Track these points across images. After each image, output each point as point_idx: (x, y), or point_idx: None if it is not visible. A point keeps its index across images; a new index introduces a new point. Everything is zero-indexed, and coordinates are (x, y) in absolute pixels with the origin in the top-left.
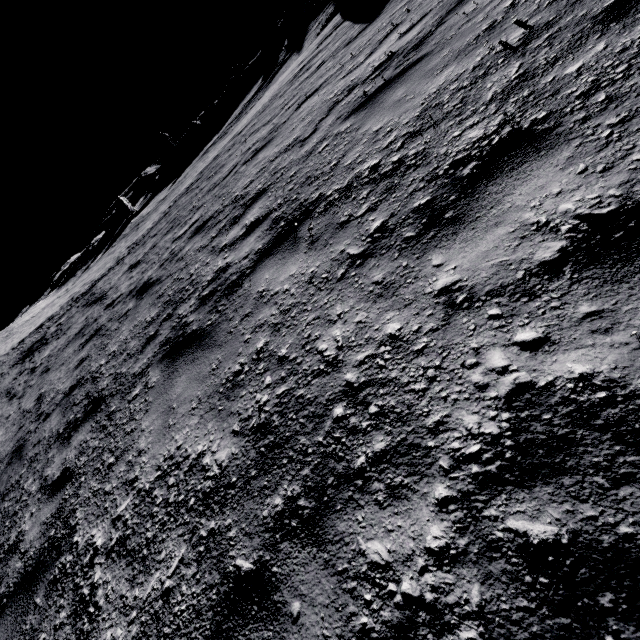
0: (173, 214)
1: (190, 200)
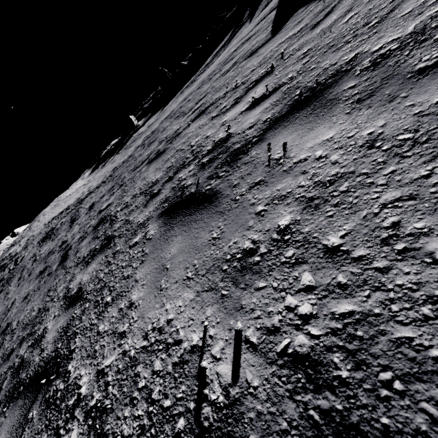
0: (126, 165)
1: (132, 162)
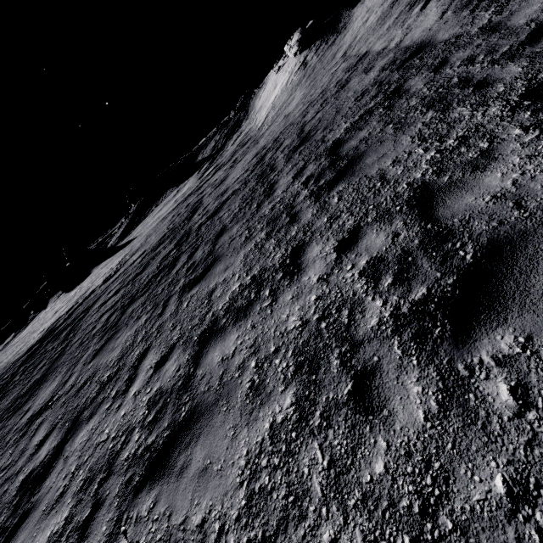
0: None
1: None
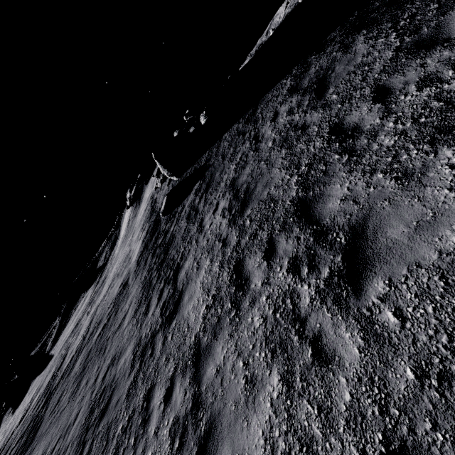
0: None
1: None
